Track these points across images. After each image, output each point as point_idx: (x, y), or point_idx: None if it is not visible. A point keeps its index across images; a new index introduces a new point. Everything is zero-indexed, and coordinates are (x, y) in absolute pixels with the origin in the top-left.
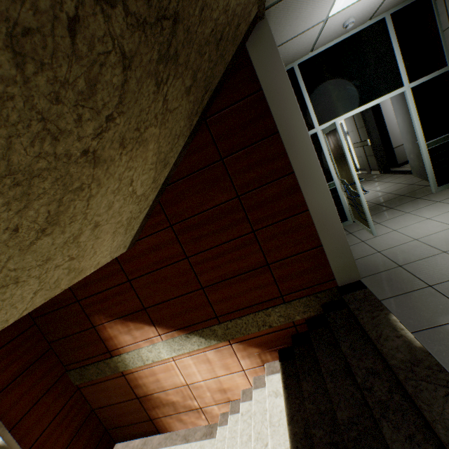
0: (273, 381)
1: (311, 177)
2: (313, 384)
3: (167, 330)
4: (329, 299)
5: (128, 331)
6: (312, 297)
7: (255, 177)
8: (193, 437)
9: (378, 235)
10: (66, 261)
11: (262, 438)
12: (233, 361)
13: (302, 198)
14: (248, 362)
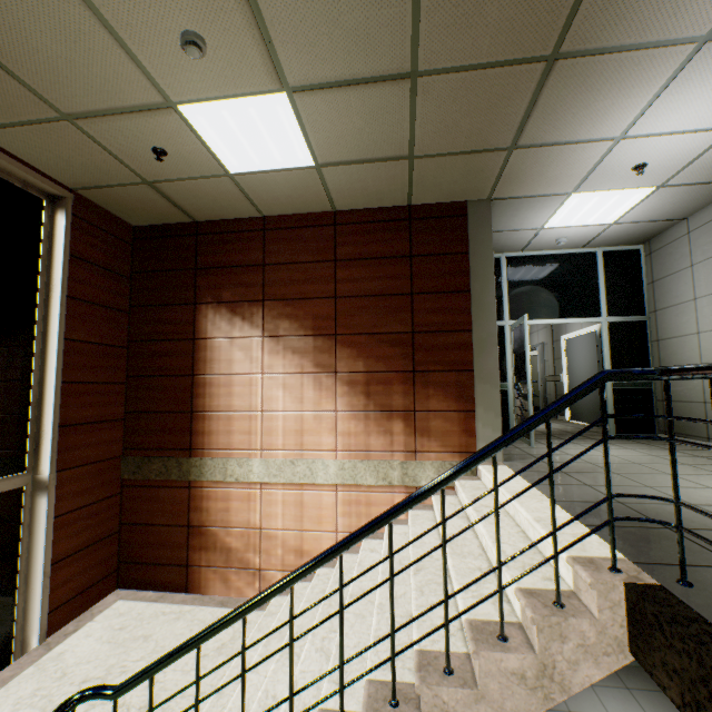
0: None
1: None
2: None
3: None
4: None
5: None
6: None
7: None
8: None
9: (550, 707)
10: None
11: None
12: None
13: None
14: None
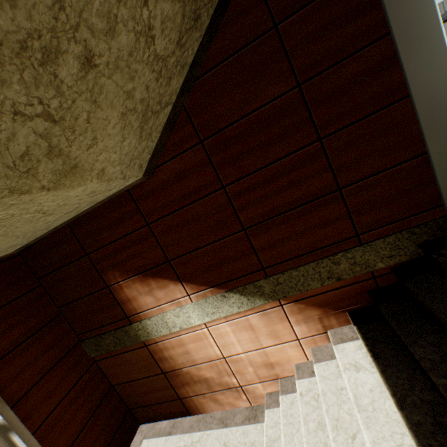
0: (346, 351)
1: (419, 36)
2: (435, 349)
3: (197, 289)
4: (431, 235)
5: (148, 291)
6: (405, 234)
7: (326, 51)
8: (232, 421)
9: None
10: (38, 115)
11: (344, 427)
12: (283, 328)
13: (400, 77)
14: (304, 328)
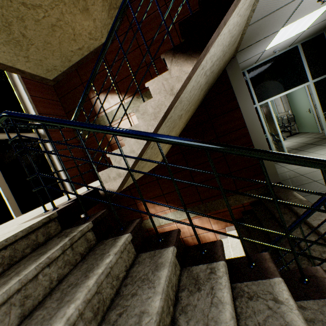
0: None
1: None
2: None
3: (127, 96)
4: None
5: (107, 100)
6: None
7: None
8: None
9: None
10: None
11: None
12: None
13: None
14: None
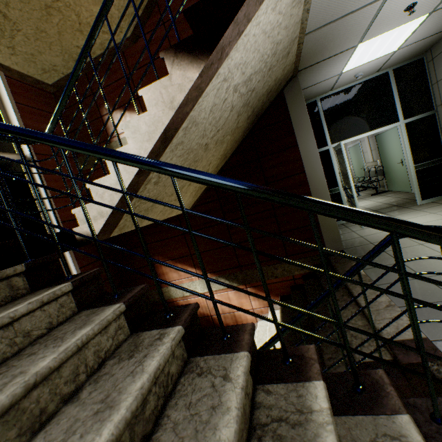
0: None
1: None
2: None
3: None
4: None
5: (124, 120)
6: None
7: None
8: None
9: None
10: None
11: None
12: None
13: None
14: None
